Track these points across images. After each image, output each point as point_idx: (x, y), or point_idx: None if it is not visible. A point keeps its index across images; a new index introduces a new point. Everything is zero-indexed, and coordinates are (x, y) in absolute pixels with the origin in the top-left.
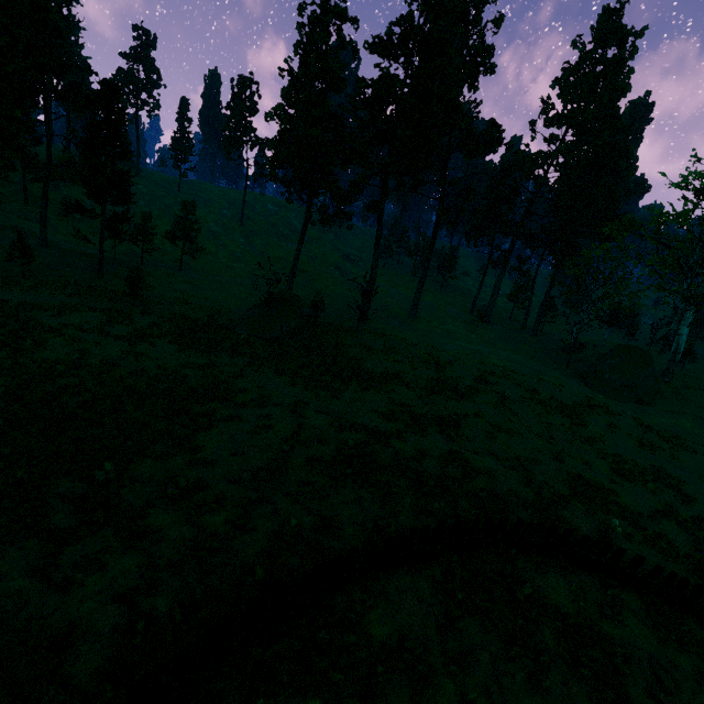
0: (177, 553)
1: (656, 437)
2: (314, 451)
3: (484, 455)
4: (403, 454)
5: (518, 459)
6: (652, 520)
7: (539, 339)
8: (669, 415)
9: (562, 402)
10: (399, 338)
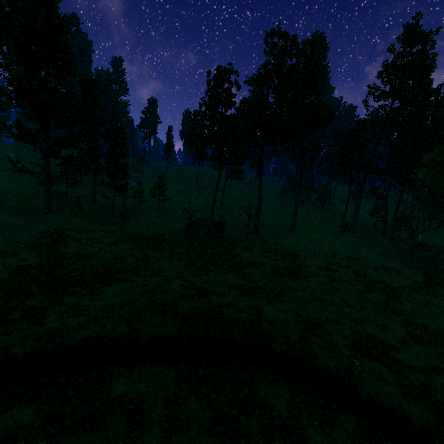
0: (43, 333)
1: None
2: (156, 297)
3: (289, 313)
4: (213, 304)
5: (318, 318)
6: (423, 373)
7: (394, 242)
8: None
9: (388, 284)
10: (275, 242)
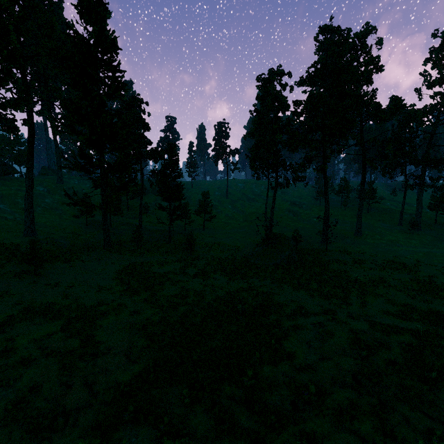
0: None
1: None
2: (384, 355)
3: None
4: None
5: None
6: None
7: None
8: None
9: None
10: (359, 251)
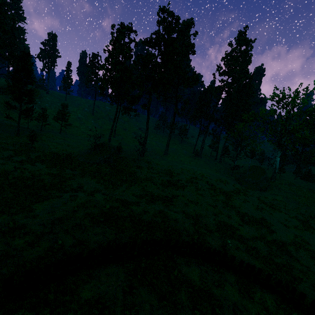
0: None
1: (265, 205)
2: (89, 210)
3: (180, 213)
4: (135, 212)
5: (196, 215)
6: (253, 241)
7: (222, 164)
8: (272, 195)
9: (225, 190)
10: (157, 163)
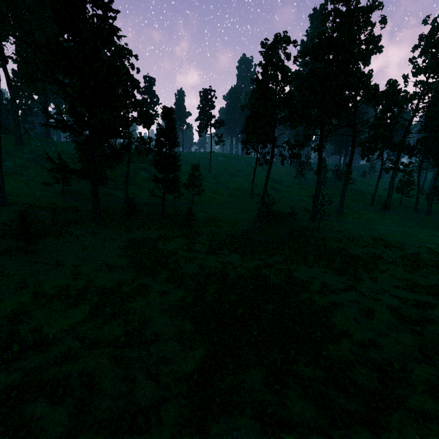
0: None
1: None
2: (433, 329)
3: None
4: None
5: None
6: None
7: (434, 216)
8: None
9: None
10: (347, 229)
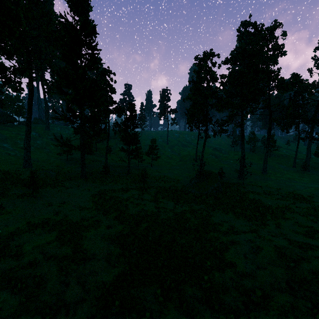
0: None
1: None
2: (307, 266)
3: None
4: None
5: None
6: None
7: None
8: None
9: None
10: (267, 185)
